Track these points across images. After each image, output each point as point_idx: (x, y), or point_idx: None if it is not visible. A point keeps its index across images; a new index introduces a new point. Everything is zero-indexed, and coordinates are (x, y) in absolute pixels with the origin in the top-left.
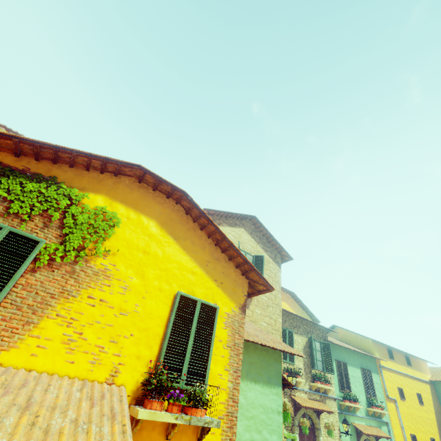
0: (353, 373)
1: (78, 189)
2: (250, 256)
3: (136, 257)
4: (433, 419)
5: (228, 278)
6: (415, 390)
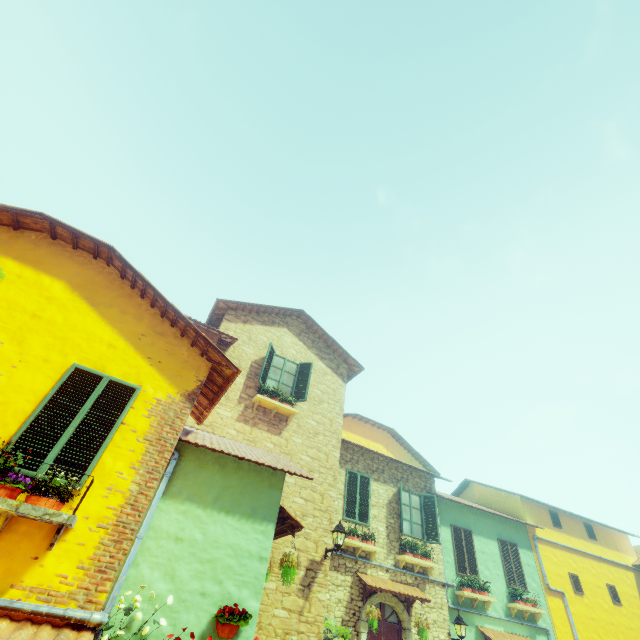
0: (484, 548)
1: None
2: (293, 365)
3: (17, 320)
4: None
5: (174, 358)
6: (603, 579)
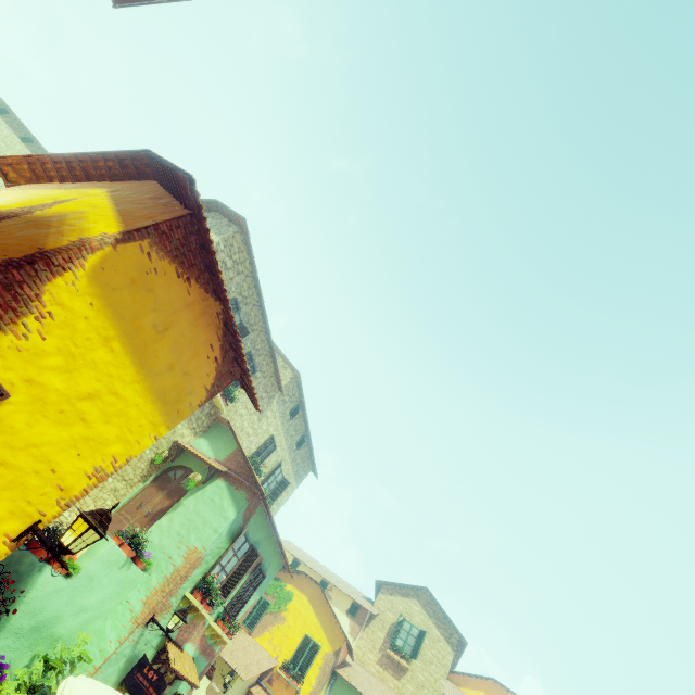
0: None
1: (284, 582)
2: (416, 629)
3: (295, 613)
4: None
5: (333, 633)
6: None
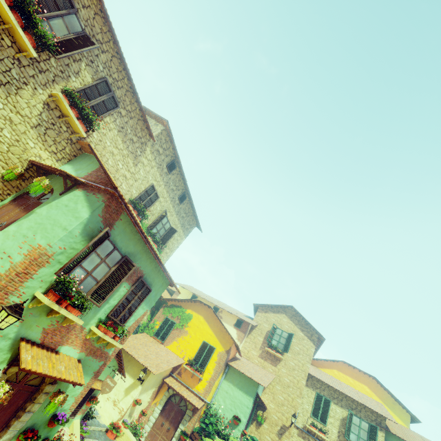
0: None
1: (185, 308)
2: (286, 333)
3: (195, 328)
4: None
5: (224, 339)
6: None
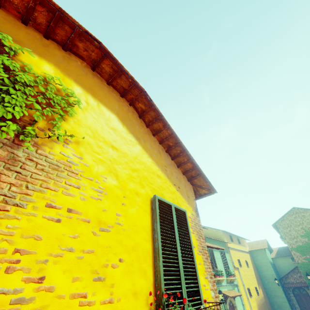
0: (217, 256)
1: (11, 39)
2: None
3: (104, 151)
4: (254, 275)
5: (181, 183)
6: (244, 259)
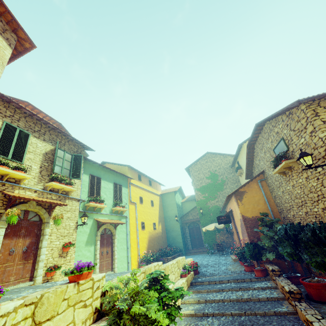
0: (106, 186)
1: None
2: None
3: None
4: (157, 214)
5: None
6: (150, 199)
